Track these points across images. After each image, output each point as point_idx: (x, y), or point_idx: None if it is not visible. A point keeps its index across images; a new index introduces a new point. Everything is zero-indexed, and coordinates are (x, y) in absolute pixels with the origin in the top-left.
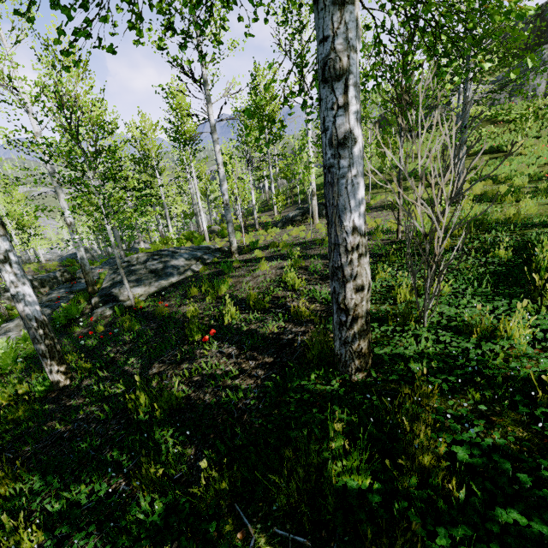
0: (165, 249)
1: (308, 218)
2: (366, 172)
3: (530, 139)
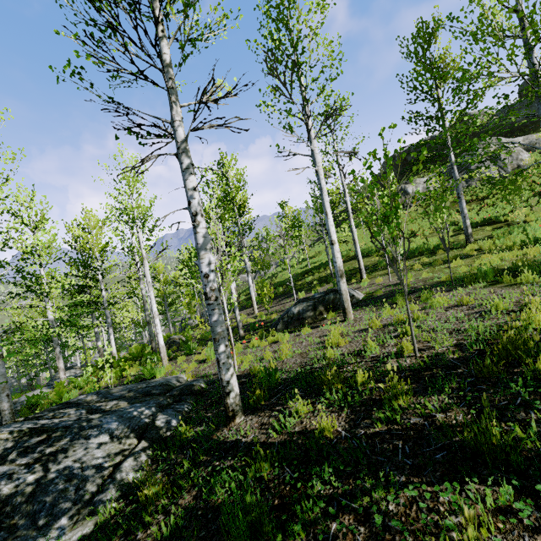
0: (78, 399)
1: (323, 313)
2: (348, 257)
3: (522, 208)
